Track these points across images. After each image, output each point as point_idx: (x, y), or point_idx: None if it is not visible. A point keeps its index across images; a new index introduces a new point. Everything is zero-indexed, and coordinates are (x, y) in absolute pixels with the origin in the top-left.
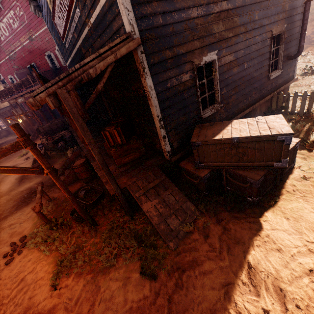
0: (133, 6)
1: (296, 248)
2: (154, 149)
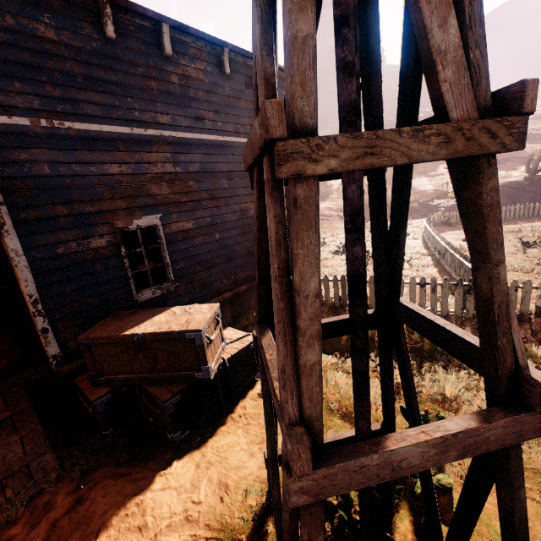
0: None
1: (170, 518)
2: (44, 351)
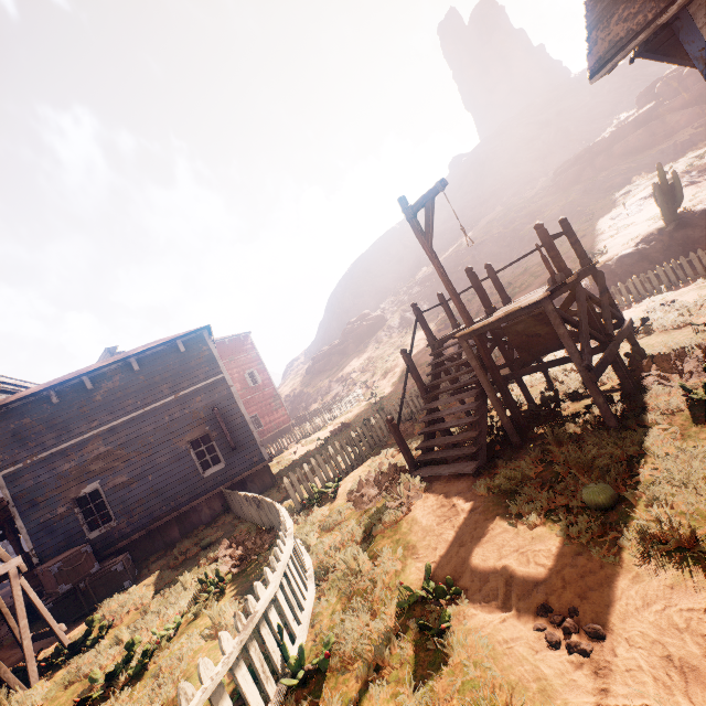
0: (9, 483)
1: None
2: None
